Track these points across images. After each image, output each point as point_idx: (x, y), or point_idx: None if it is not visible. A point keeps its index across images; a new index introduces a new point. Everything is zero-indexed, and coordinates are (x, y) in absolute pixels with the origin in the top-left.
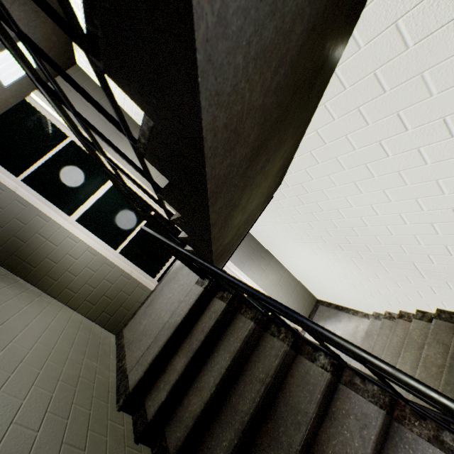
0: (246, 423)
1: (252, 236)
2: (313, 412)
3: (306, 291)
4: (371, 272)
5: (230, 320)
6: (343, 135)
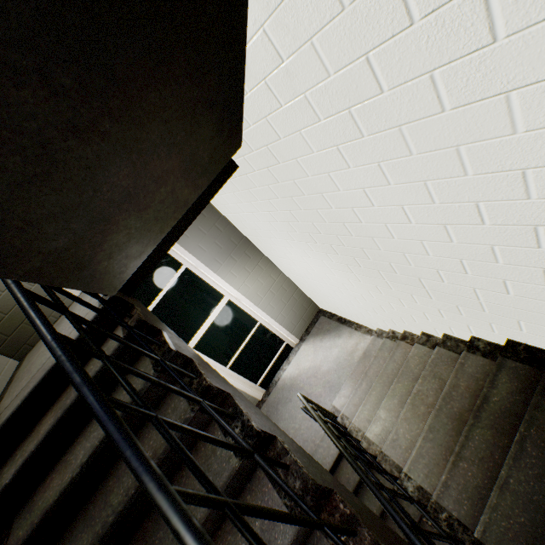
0: (109, 526)
1: (234, 226)
2: (203, 517)
3: (305, 299)
4: (372, 285)
5: (135, 360)
6: (307, 39)
